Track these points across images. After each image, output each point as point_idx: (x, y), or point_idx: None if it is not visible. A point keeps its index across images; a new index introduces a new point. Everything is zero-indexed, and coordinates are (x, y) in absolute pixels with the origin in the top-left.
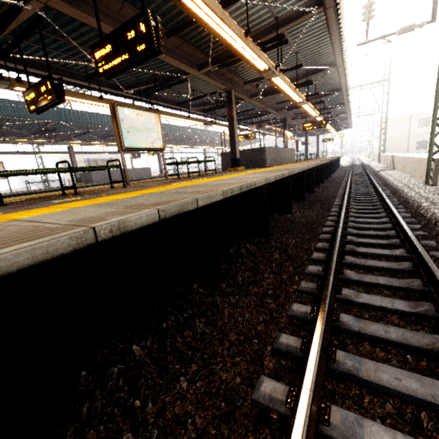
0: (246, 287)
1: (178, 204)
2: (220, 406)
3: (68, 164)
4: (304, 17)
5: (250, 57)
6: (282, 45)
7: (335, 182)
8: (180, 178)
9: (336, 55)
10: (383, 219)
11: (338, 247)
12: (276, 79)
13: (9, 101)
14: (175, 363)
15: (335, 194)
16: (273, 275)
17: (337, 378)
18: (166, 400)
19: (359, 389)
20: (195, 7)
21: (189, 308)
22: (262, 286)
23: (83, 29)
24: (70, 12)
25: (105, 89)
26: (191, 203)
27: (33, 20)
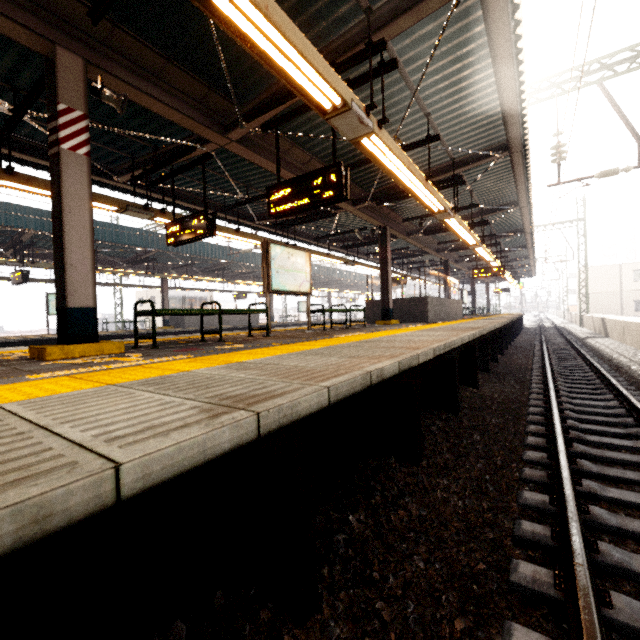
0: (452, 470)
1: (408, 358)
2: (472, 588)
3: (219, 306)
4: (486, 160)
5: (425, 199)
6: (458, 185)
7: (524, 350)
8: (325, 330)
9: (520, 195)
10: (610, 403)
11: (561, 430)
12: (449, 220)
13: (116, 225)
14: (399, 543)
15: (528, 365)
16: (482, 459)
17: (604, 574)
18: (407, 576)
19: (634, 586)
20: (384, 158)
21: (392, 486)
22: (472, 470)
23: (239, 164)
24: (243, 153)
25: (235, 219)
26: (415, 358)
27: (201, 158)
